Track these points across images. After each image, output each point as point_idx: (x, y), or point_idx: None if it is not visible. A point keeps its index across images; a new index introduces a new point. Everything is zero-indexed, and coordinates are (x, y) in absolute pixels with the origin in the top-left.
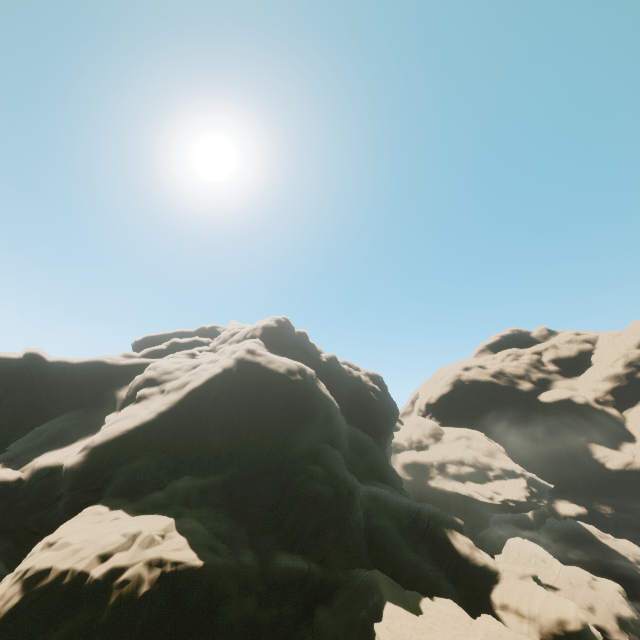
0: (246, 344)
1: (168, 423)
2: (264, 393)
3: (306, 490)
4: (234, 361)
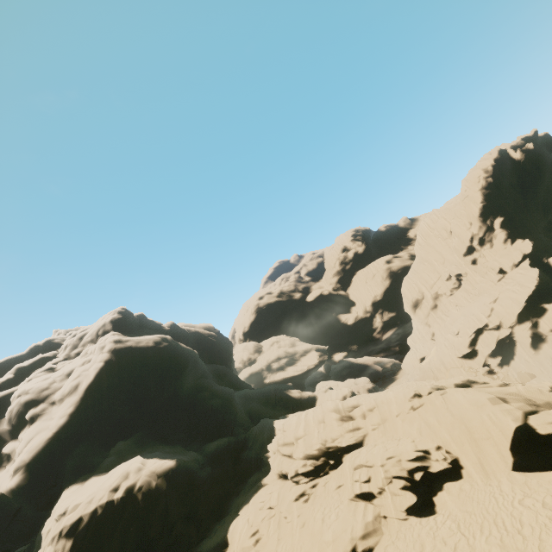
0: (109, 338)
1: (80, 418)
2: (146, 365)
3: (204, 407)
4: (109, 353)
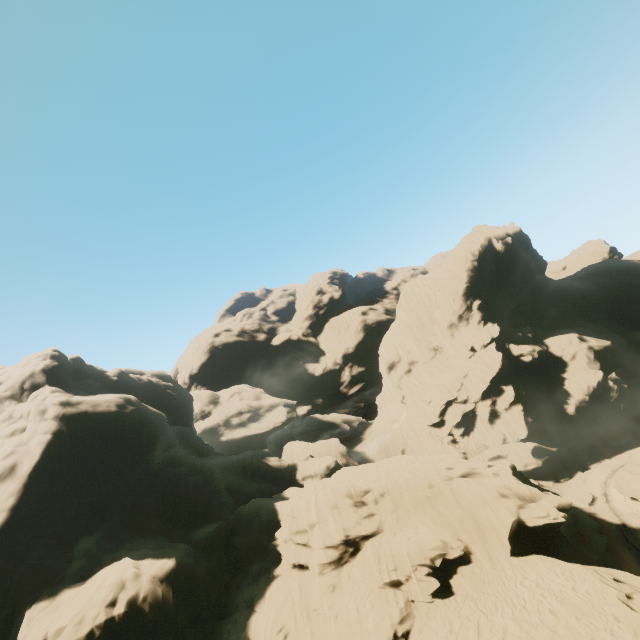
0: (51, 398)
1: (25, 512)
2: (108, 436)
3: (184, 487)
4: (56, 421)
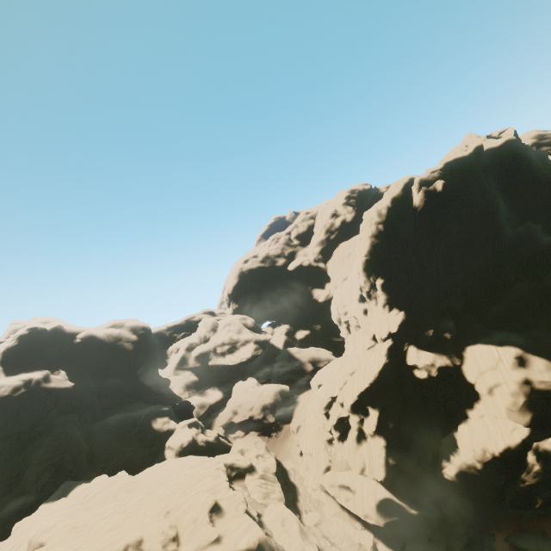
0: None
1: None
2: None
3: (34, 458)
4: None
